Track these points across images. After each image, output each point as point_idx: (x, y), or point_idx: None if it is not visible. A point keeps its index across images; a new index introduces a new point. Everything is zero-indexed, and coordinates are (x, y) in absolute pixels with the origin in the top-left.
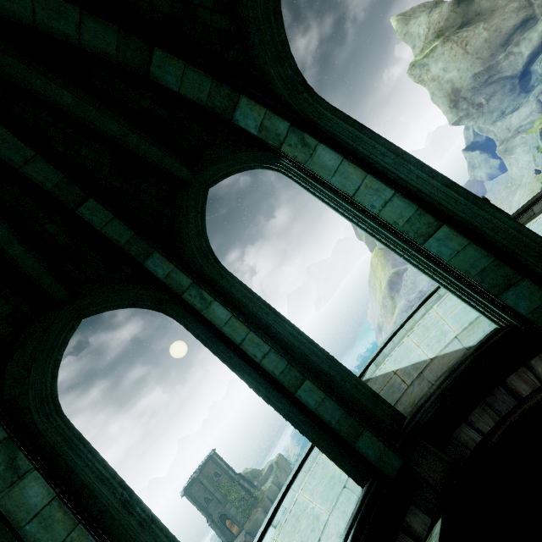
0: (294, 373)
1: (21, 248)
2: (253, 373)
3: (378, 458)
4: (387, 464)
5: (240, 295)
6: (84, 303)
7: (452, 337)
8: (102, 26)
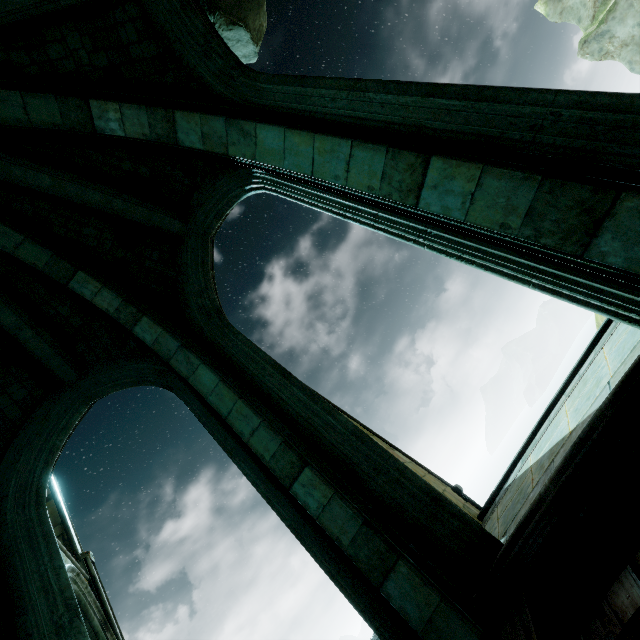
0: (289, 456)
1: (31, 332)
2: (250, 461)
3: (426, 623)
4: (445, 639)
5: (241, 355)
6: (90, 384)
7: (604, 384)
8: (43, 100)
